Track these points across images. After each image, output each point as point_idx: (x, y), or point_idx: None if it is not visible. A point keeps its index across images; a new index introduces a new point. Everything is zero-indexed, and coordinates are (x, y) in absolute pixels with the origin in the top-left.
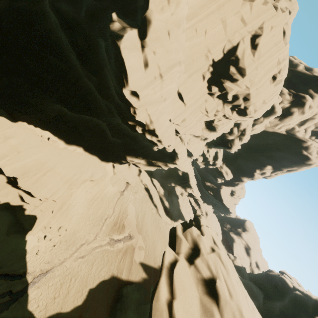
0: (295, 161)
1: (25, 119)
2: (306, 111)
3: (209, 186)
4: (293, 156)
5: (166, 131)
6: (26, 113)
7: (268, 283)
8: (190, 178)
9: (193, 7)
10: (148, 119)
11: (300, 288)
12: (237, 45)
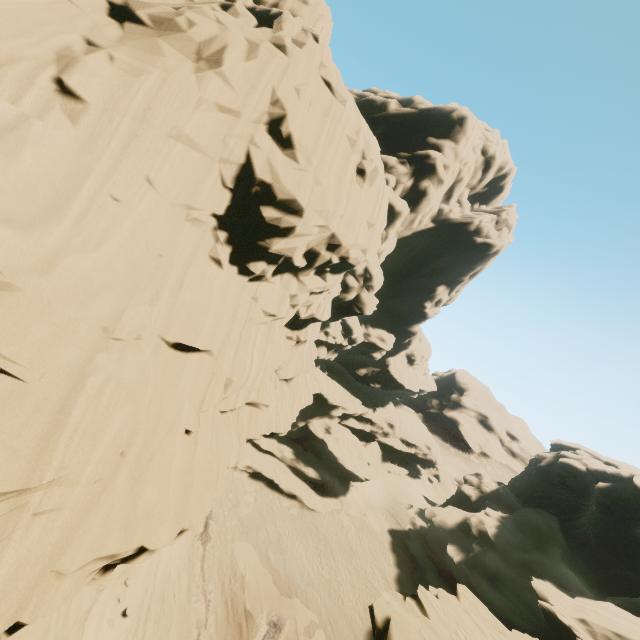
0: (474, 259)
1: None
2: (444, 177)
3: (367, 374)
4: (466, 253)
5: (187, 486)
6: None
7: (550, 486)
8: (325, 394)
9: (54, 168)
10: (95, 564)
11: (597, 464)
12: (247, 159)
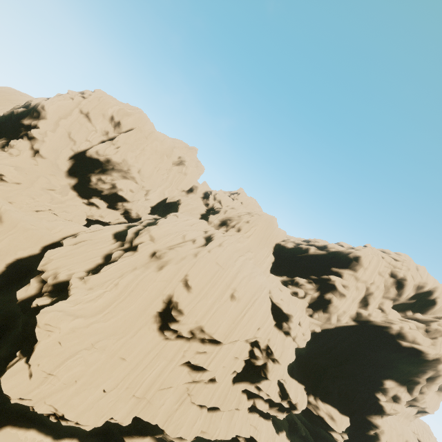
0: (412, 361)
1: (11, 422)
2: (345, 292)
3: None
4: (398, 353)
5: (89, 408)
6: (2, 419)
7: None
8: None
9: (105, 302)
10: (52, 408)
11: None
12: (174, 293)
